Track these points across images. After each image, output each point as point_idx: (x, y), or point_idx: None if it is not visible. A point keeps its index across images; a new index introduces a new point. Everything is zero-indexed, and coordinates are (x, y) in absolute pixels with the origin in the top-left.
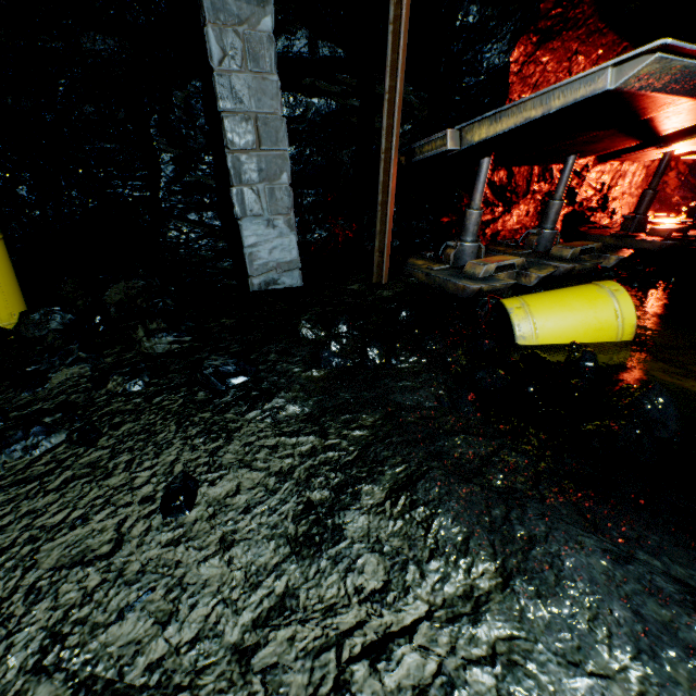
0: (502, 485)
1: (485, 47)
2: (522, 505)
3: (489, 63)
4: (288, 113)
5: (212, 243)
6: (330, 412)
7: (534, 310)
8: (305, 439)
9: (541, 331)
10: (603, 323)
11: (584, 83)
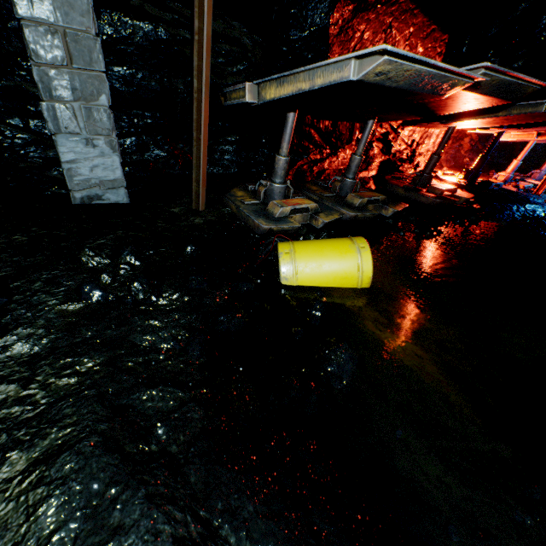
0: (157, 449)
1: (310, 4)
2: (144, 481)
3: (312, 21)
4: (113, 32)
5: (41, 150)
6: (56, 354)
7: (298, 257)
8: (3, 388)
9: (300, 275)
10: (347, 273)
11: (336, 68)
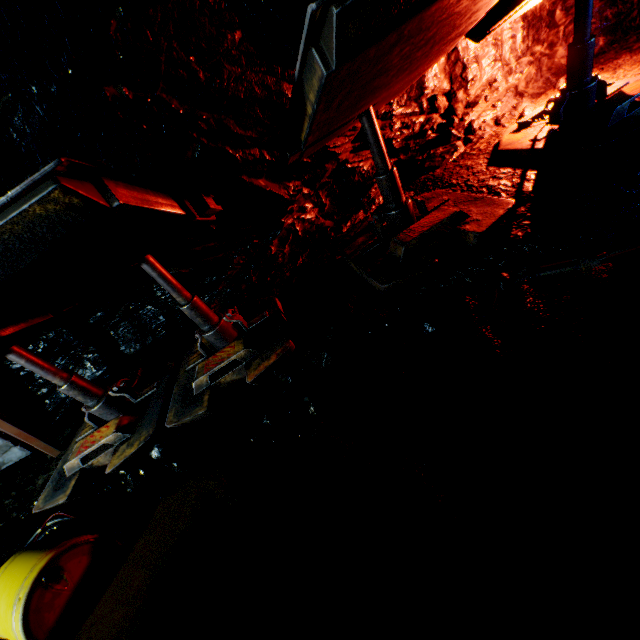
0: None
1: None
2: None
3: None
4: None
5: None
6: None
7: None
8: None
9: None
10: None
11: None
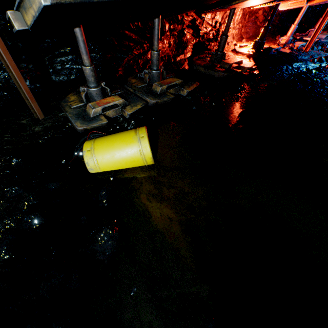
0: None
1: None
2: None
3: None
4: None
5: None
6: None
7: (96, 152)
8: None
9: (101, 165)
10: (134, 158)
11: None
